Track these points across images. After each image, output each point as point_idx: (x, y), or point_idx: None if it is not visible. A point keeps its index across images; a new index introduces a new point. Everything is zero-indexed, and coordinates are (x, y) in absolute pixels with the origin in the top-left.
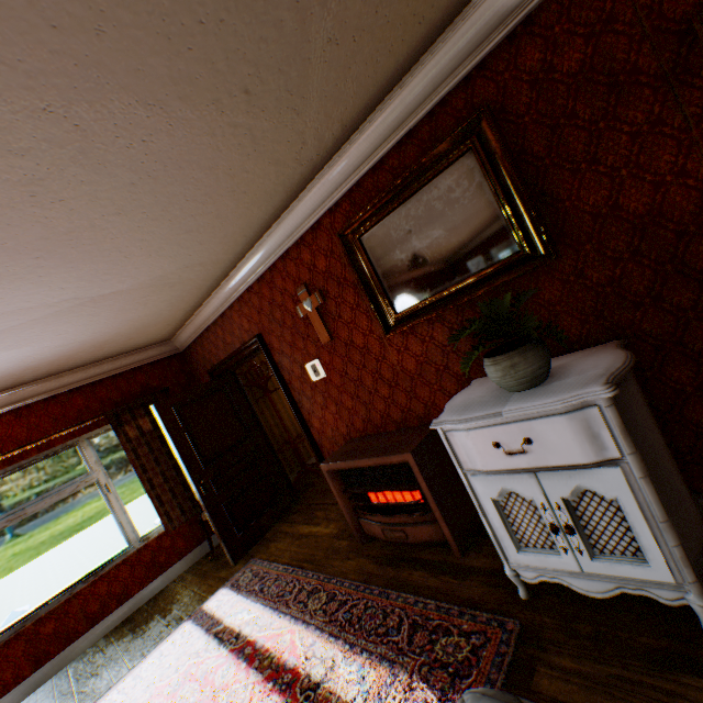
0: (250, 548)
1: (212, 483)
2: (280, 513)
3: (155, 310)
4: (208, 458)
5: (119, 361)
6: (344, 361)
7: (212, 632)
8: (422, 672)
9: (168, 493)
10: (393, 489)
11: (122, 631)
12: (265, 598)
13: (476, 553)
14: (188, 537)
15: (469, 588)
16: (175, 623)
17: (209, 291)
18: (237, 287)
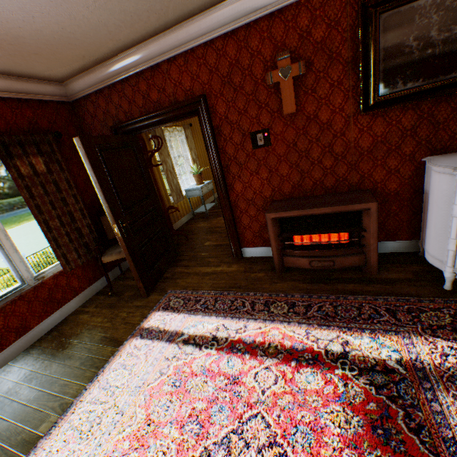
0: (156, 285)
1: (130, 229)
2: (170, 261)
3: (102, 19)
4: (126, 206)
5: (1, 82)
6: (297, 134)
7: (175, 341)
8: (428, 333)
9: (64, 238)
10: (336, 232)
11: (32, 359)
12: (215, 313)
13: (386, 272)
14: (81, 279)
15: (403, 289)
16: (111, 343)
17: (156, 30)
18: (195, 36)
